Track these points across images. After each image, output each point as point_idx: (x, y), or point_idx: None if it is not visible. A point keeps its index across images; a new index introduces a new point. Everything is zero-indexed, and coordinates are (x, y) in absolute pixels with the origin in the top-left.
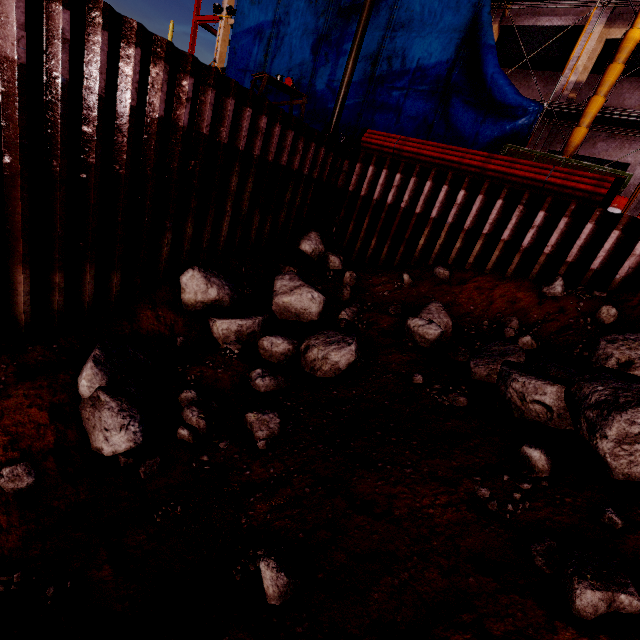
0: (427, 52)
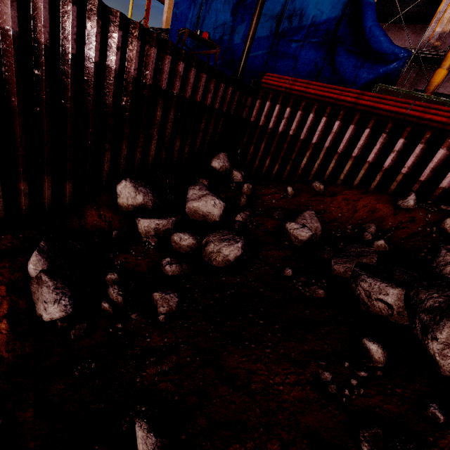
0: (320, 11)
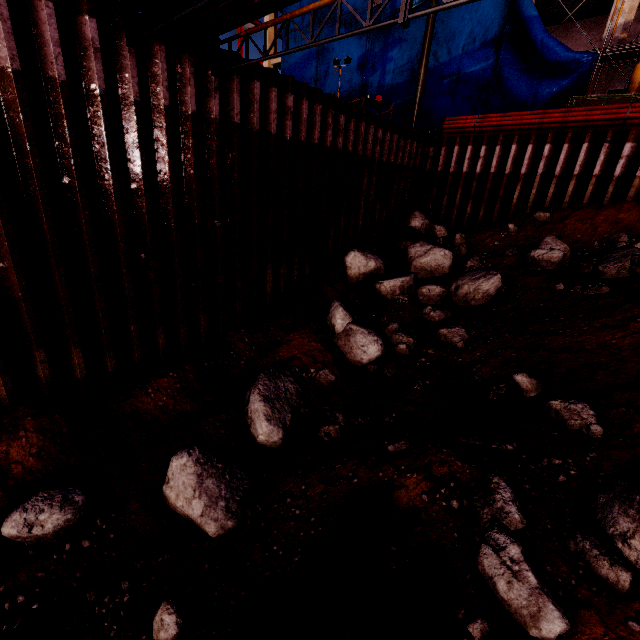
0: (471, 38)
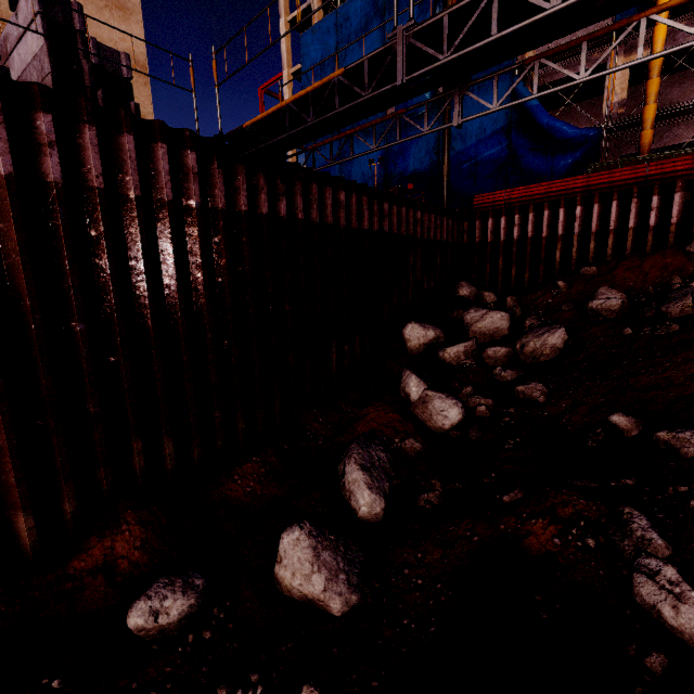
0: (481, 129)
